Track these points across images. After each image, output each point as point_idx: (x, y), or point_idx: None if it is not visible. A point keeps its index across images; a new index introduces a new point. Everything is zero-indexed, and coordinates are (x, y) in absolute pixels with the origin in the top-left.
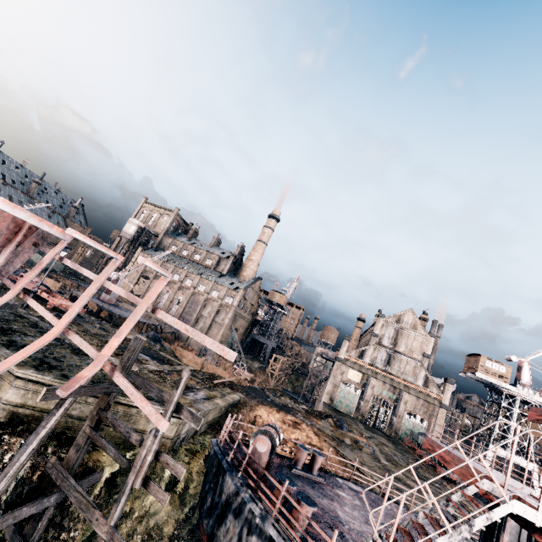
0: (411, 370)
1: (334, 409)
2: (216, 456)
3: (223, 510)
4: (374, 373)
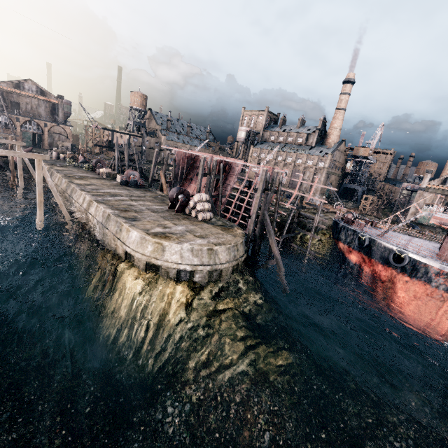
0: None
1: (416, 223)
2: (335, 221)
3: (340, 230)
4: None
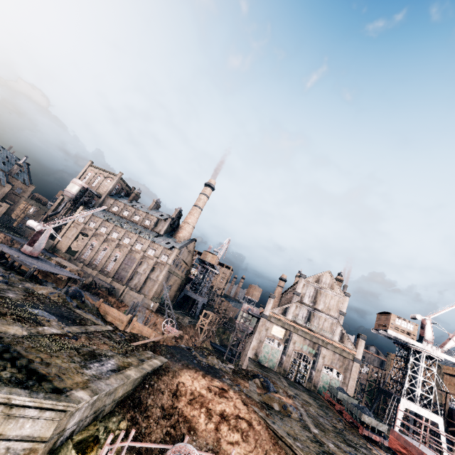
0: (328, 326)
1: (258, 364)
2: None
3: None
4: (296, 329)
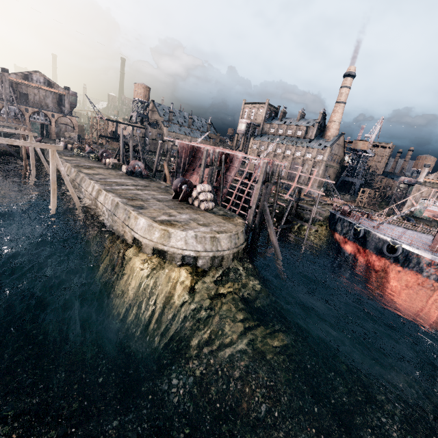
0: None
1: (412, 216)
2: (332, 213)
3: (336, 222)
4: None
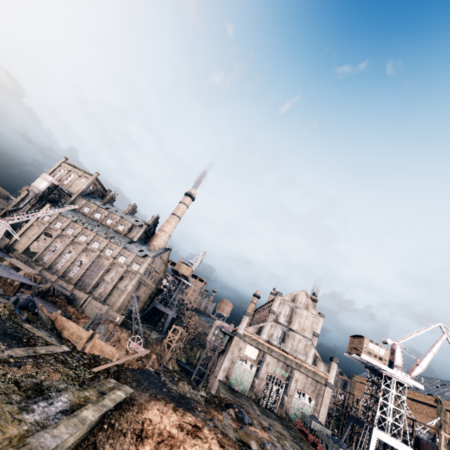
0: (302, 348)
1: (229, 388)
2: None
3: None
4: (270, 349)
